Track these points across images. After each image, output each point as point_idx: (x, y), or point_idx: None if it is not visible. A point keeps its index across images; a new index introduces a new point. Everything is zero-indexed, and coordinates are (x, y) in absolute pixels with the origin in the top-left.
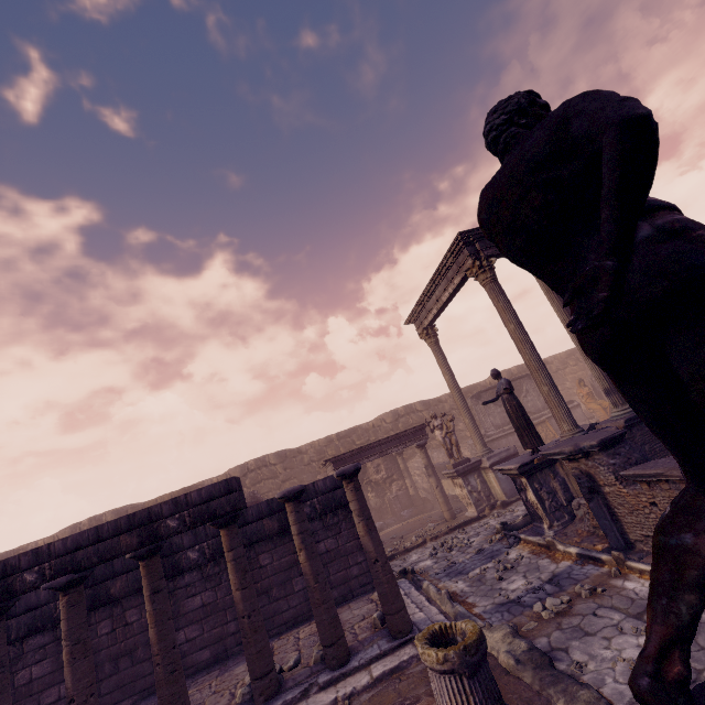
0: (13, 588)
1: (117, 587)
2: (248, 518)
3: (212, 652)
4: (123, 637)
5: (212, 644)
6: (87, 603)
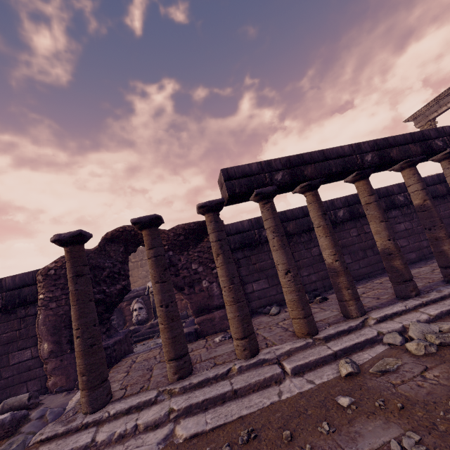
0: (432, 147)
1: (362, 209)
2: (427, 182)
3: (416, 255)
4: (365, 239)
5: (415, 251)
6: (347, 215)
